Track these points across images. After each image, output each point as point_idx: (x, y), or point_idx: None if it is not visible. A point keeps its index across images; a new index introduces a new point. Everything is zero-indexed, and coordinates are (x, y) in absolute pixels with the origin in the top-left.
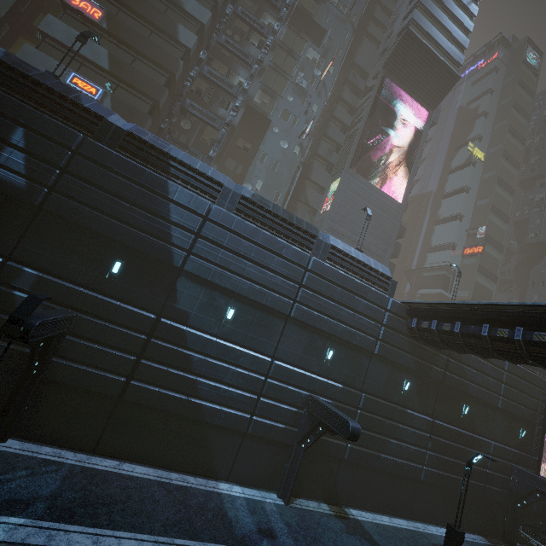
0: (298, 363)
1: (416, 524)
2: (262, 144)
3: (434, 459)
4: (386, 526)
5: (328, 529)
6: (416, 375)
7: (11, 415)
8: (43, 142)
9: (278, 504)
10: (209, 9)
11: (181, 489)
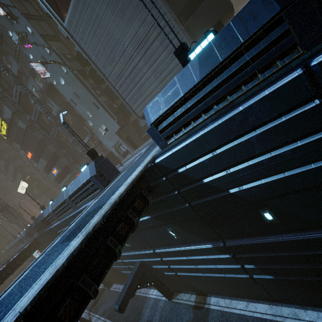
0: (122, 250)
1: (283, 309)
2: (65, 98)
3: (258, 270)
4: (233, 315)
5: (180, 320)
6: (172, 222)
7: (106, 283)
8: (48, 238)
9: (166, 301)
10: (4, 104)
11: (136, 297)
